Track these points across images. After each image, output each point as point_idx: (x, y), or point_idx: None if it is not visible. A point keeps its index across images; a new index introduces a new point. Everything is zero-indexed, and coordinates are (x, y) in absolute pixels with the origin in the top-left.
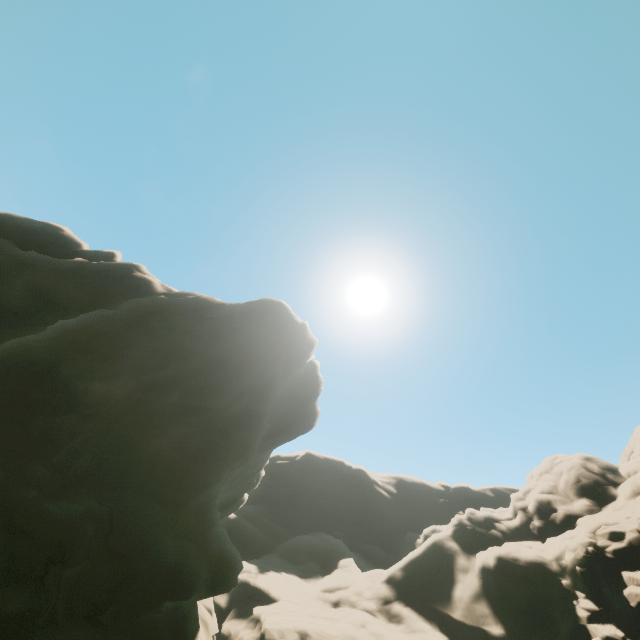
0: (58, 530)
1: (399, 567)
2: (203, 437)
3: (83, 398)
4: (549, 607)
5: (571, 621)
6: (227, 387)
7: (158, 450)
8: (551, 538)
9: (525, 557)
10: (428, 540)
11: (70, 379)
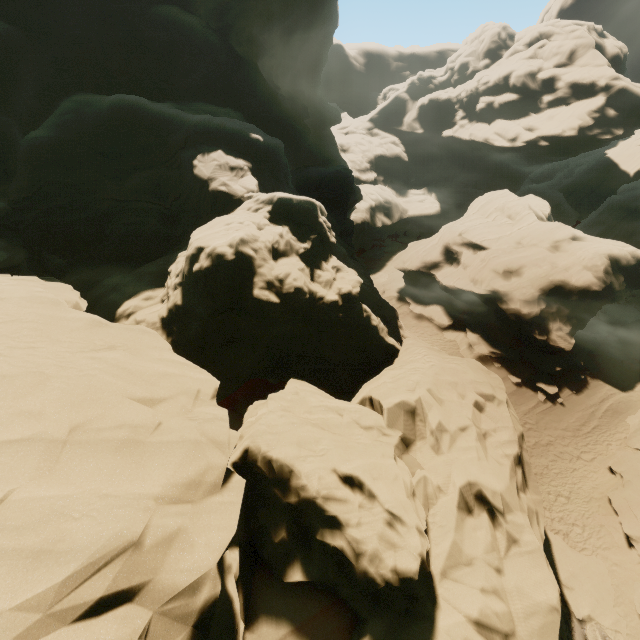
0: (299, 108)
1: (376, 113)
2: (312, 57)
3: (266, 46)
4: (445, 119)
5: (452, 121)
6: (318, 21)
7: (298, 69)
8: (459, 86)
9: (443, 98)
10: (393, 96)
11: (257, 35)
